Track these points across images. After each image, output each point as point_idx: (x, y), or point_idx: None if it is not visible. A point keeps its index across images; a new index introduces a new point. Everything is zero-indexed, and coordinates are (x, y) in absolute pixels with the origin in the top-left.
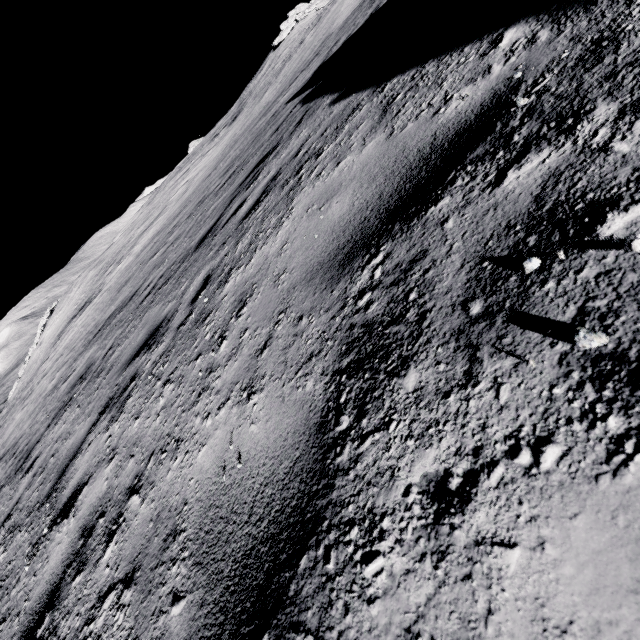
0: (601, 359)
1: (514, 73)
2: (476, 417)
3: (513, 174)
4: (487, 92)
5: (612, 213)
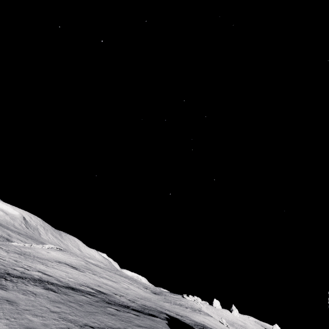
0: None
1: None
2: None
3: None
4: None
5: None
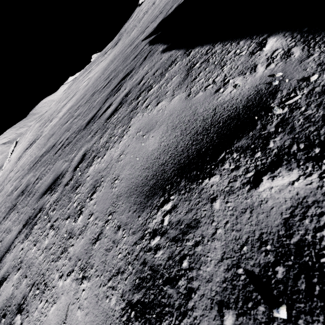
0: None
1: (273, 81)
2: None
3: (267, 182)
4: (252, 88)
5: None
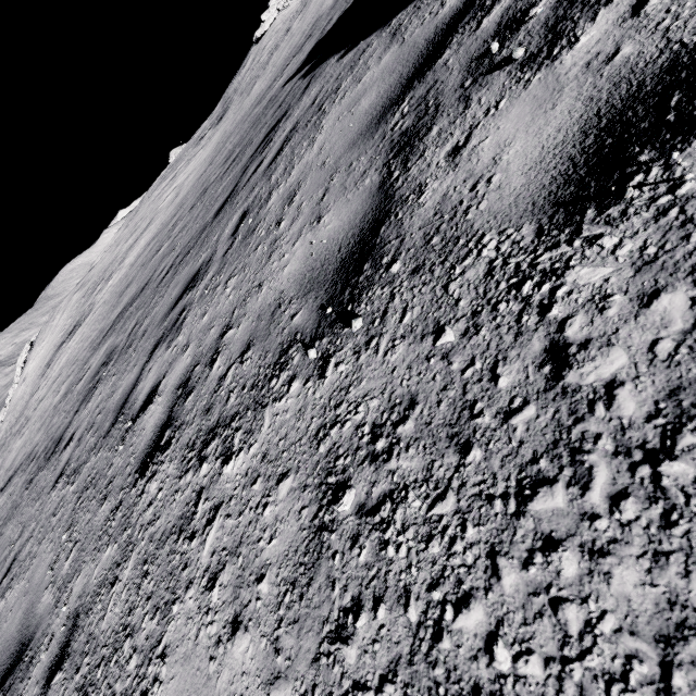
0: (524, 62)
1: None
2: (470, 117)
3: (486, 20)
4: None
5: (532, 10)
